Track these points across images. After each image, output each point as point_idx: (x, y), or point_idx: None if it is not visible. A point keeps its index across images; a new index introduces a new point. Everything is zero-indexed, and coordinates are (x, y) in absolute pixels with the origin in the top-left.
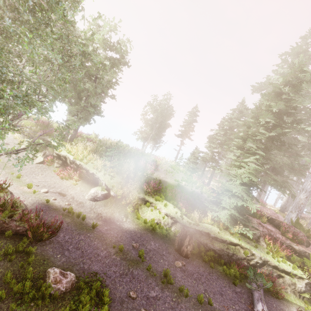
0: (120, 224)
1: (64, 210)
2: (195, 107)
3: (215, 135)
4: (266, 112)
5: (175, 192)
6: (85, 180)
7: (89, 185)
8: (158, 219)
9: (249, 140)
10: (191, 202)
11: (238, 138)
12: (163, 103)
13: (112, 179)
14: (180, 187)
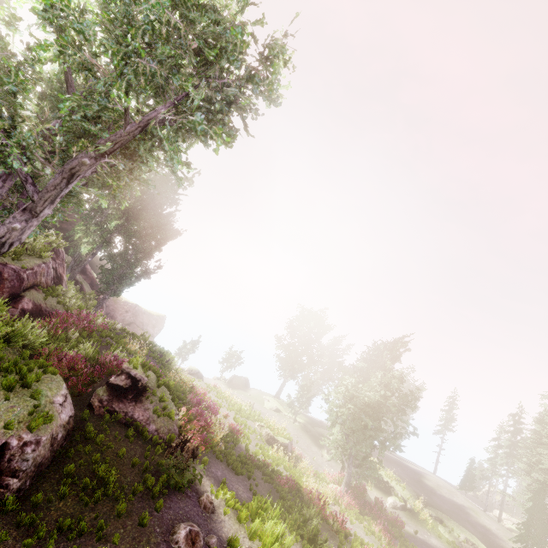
0: (427, 538)
1: (387, 514)
2: (453, 392)
3: (494, 444)
4: (544, 441)
5: (461, 517)
6: (376, 487)
7: (383, 493)
8: (458, 543)
9: (533, 470)
10: (485, 534)
11: (522, 462)
12: (406, 379)
13: (404, 490)
14: (465, 512)
